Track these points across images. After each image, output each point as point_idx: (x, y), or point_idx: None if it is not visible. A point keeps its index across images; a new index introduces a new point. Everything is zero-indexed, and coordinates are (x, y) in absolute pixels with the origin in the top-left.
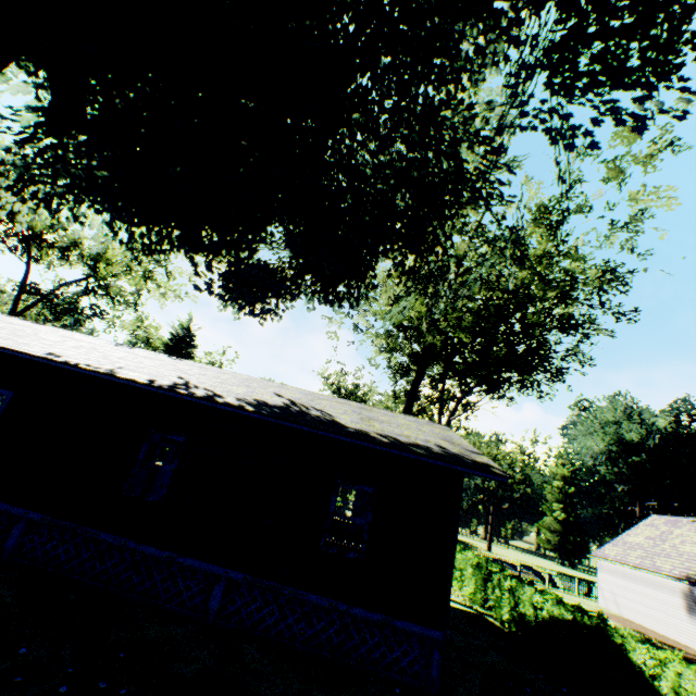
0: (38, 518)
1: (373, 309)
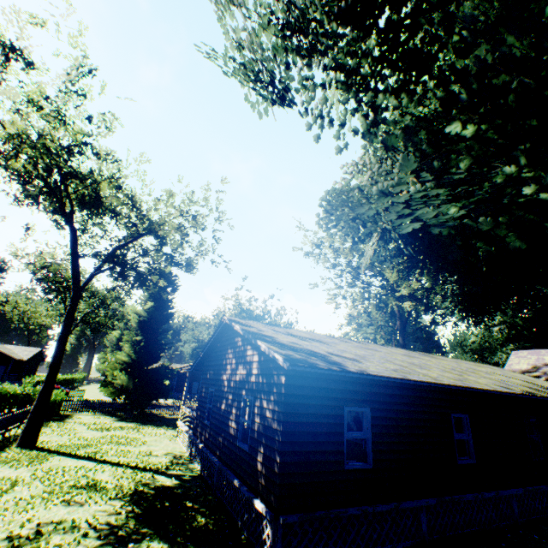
0: (521, 491)
1: (405, 286)
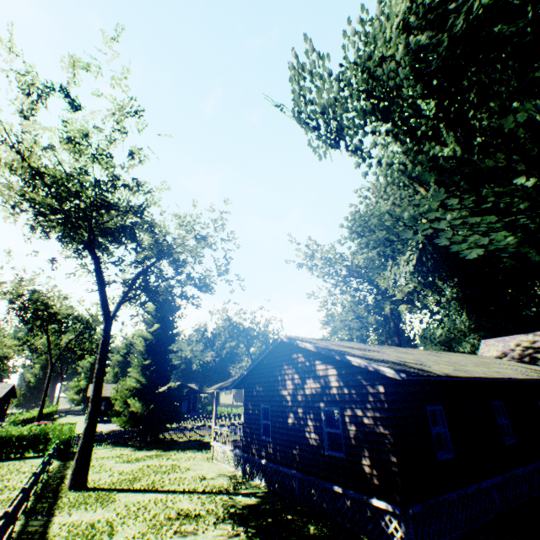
0: None
1: (400, 291)
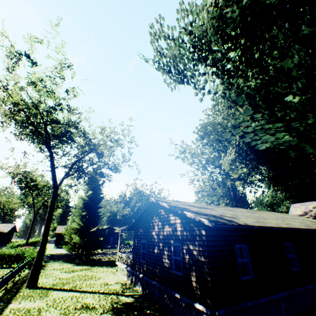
0: None
1: (235, 173)
